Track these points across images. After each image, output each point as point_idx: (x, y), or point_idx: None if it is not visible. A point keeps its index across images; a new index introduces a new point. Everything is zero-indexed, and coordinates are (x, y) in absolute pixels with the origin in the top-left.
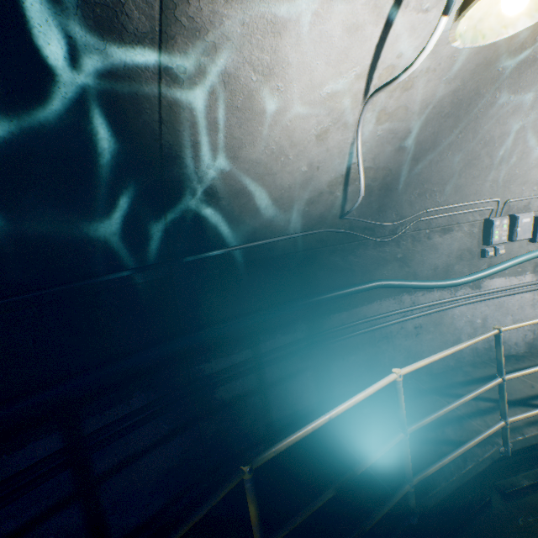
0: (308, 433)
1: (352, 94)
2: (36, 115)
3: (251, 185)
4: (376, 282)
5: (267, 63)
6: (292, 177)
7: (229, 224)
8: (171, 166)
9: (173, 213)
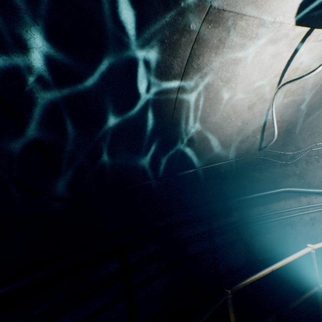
0: (260, 277)
1: (271, 84)
2: (129, 112)
3: (211, 134)
4: (282, 189)
5: (228, 77)
6: (232, 129)
7: (197, 155)
8: (174, 128)
9: (172, 151)
